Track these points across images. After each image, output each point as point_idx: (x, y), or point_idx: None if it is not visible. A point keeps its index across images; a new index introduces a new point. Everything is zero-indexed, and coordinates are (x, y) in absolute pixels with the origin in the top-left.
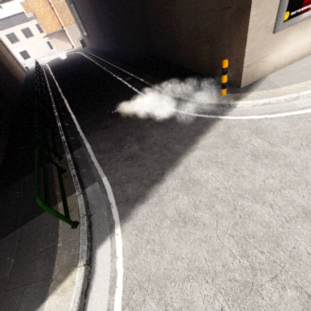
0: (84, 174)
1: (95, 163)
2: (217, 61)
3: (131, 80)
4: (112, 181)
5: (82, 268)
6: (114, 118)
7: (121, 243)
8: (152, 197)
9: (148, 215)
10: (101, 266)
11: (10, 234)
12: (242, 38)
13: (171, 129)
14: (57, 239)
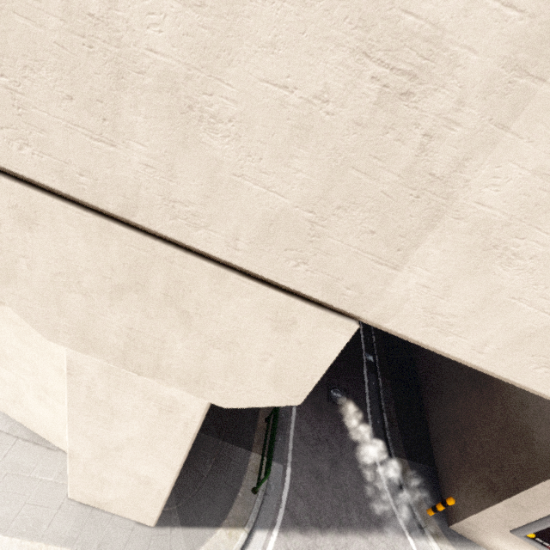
0: (278, 443)
1: (291, 442)
2: (453, 477)
3: (371, 364)
4: (292, 482)
5: (246, 535)
6: (329, 404)
7: (272, 546)
8: (309, 537)
9: (299, 549)
10: (253, 547)
11: (215, 439)
12: (481, 504)
13: (362, 488)
14: (240, 487)
